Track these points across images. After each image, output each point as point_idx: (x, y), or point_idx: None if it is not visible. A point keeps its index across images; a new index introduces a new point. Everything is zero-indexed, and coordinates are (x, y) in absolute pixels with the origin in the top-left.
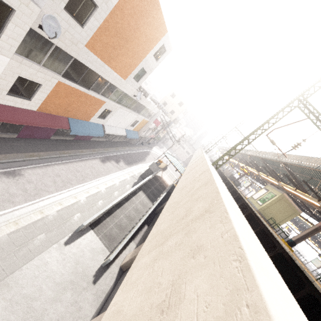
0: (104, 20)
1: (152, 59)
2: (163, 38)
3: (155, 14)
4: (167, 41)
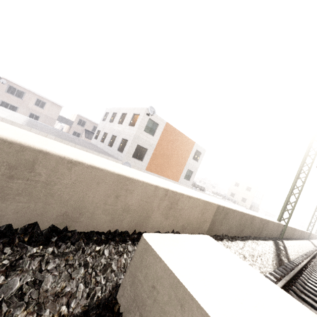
0: (152, 154)
1: (192, 162)
2: (194, 146)
3: (181, 138)
4: (198, 147)
